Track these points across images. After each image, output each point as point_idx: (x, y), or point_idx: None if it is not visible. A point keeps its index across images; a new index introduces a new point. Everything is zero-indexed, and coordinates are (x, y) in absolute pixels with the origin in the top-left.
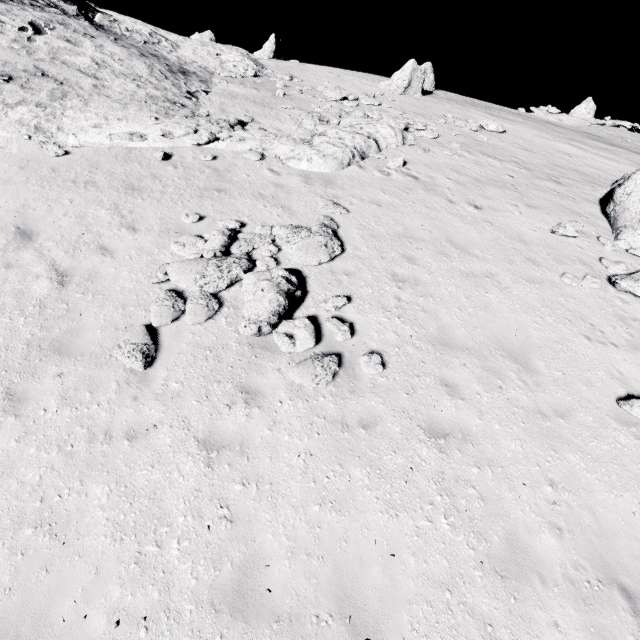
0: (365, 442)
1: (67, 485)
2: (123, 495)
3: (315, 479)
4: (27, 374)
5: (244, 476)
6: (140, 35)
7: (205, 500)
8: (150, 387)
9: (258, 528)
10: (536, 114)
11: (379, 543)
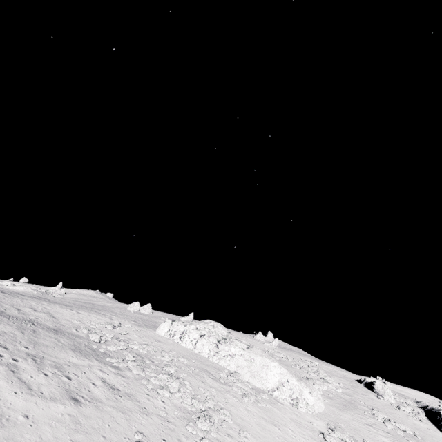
0: None
1: None
2: None
3: None
4: None
5: None
6: None
7: None
8: None
9: None
10: None
11: None
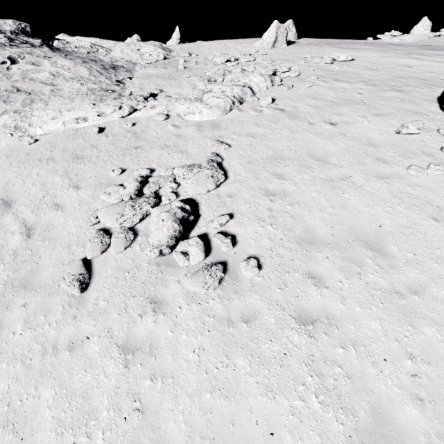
0: (246, 334)
1: (26, 391)
2: (64, 396)
3: (207, 370)
4: (3, 307)
5: (152, 373)
6: (84, 48)
7: (123, 395)
8: (85, 307)
9: (163, 417)
10: (382, 39)
11: (260, 424)
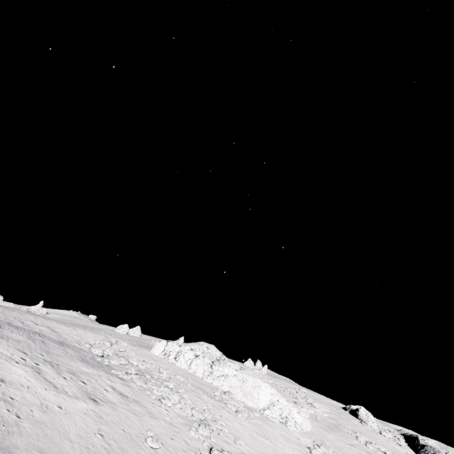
0: None
1: None
2: None
3: None
4: None
5: None
6: None
7: None
8: None
9: None
10: None
11: None
